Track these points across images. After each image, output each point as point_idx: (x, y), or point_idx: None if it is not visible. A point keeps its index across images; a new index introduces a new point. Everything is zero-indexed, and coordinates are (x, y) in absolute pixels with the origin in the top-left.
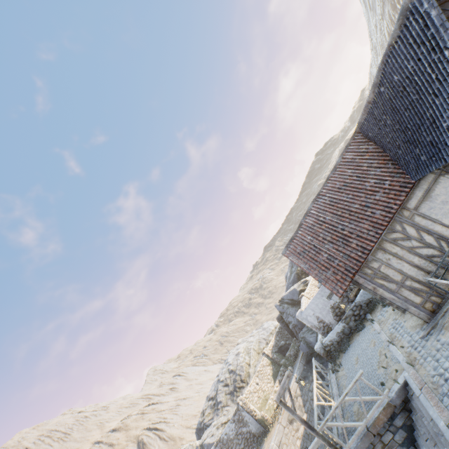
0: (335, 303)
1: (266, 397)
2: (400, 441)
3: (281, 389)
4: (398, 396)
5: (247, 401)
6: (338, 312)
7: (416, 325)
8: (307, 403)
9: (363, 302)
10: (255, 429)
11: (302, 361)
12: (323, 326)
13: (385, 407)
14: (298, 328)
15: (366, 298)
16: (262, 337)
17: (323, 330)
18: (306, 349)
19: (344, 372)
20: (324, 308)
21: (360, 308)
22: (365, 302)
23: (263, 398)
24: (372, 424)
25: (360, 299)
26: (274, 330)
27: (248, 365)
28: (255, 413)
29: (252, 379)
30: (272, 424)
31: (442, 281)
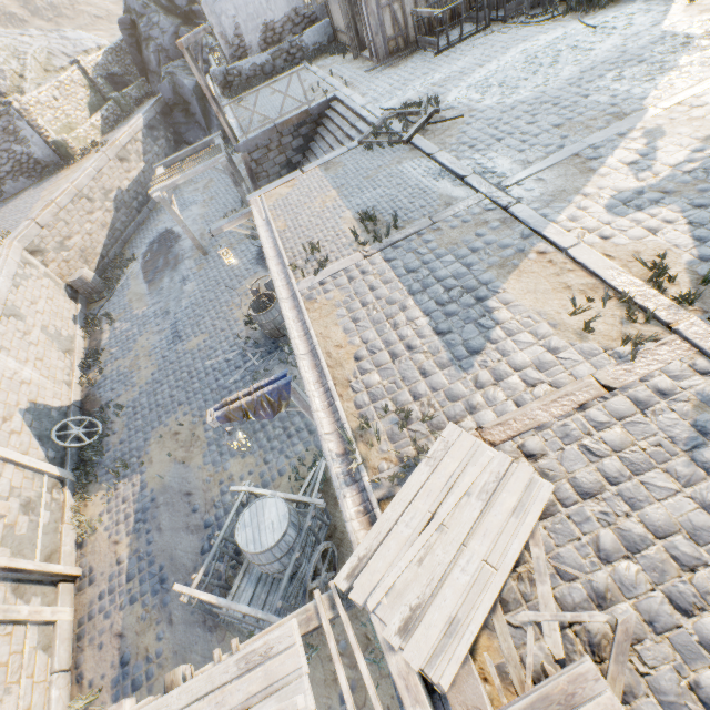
0: (274, 22)
1: (73, 127)
2: (295, 147)
3: (193, 38)
4: (319, 109)
5: (32, 111)
6: (270, 39)
7: (365, 67)
8: (150, 156)
9: (309, 42)
10: (41, 156)
11: (157, 108)
12: (239, 47)
13: (302, 113)
14: (166, 57)
15: (316, 40)
16: (61, 50)
17: (235, 52)
18: (170, 95)
19: (250, 102)
20: (255, 19)
21: (302, 49)
22: (312, 44)
23: (66, 124)
24: (282, 123)
25: (309, 37)
26: (96, 51)
27: (17, 76)
28: (48, 135)
29: (47, 87)
30: (82, 158)
31: (430, 11)
